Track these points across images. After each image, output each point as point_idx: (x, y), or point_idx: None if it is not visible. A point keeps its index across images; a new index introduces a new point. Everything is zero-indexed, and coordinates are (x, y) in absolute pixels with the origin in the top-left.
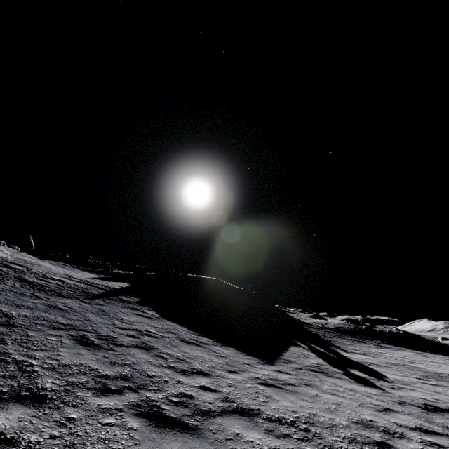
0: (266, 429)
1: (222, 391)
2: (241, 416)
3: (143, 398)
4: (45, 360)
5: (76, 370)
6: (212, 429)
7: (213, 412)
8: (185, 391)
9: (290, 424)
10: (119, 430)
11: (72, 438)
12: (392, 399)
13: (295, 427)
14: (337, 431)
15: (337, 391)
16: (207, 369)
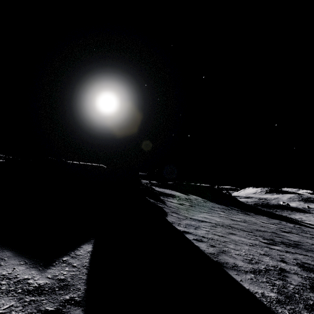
0: None
1: None
2: None
3: None
4: None
5: None
6: None
7: None
8: None
9: None
10: None
11: None
12: None
13: None
14: None
15: None
16: None
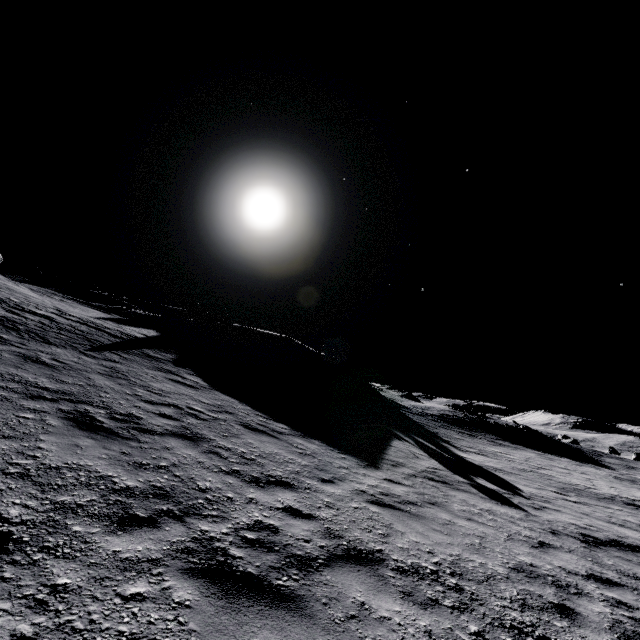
0: (403, 591)
1: (320, 516)
2: (359, 565)
3: (196, 535)
4: (10, 459)
5: (70, 479)
6: (321, 597)
7: (315, 560)
8: (264, 519)
9: (433, 579)
10: (158, 610)
11: None
12: (542, 526)
13: (441, 584)
14: (498, 588)
15: (473, 515)
16: (289, 476)
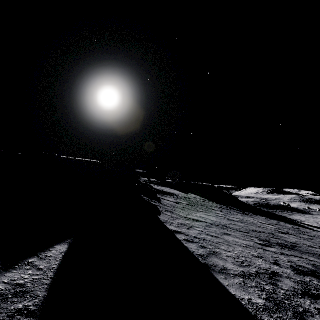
0: None
1: None
2: None
3: None
4: None
5: None
6: None
7: None
8: None
9: None
10: None
11: None
12: None
13: None
14: None
15: None
16: None
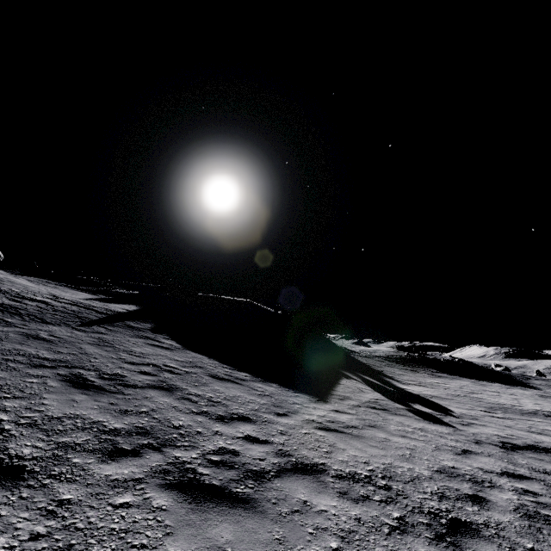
0: (339, 491)
1: (274, 441)
2: (304, 475)
3: (171, 460)
4: (21, 413)
5: (69, 425)
6: (271, 498)
7: (268, 473)
8: (227, 446)
9: (366, 481)
10: (141, 513)
11: (67, 536)
12: (467, 438)
13: (373, 485)
14: (421, 486)
15: (407, 433)
16: (250, 413)
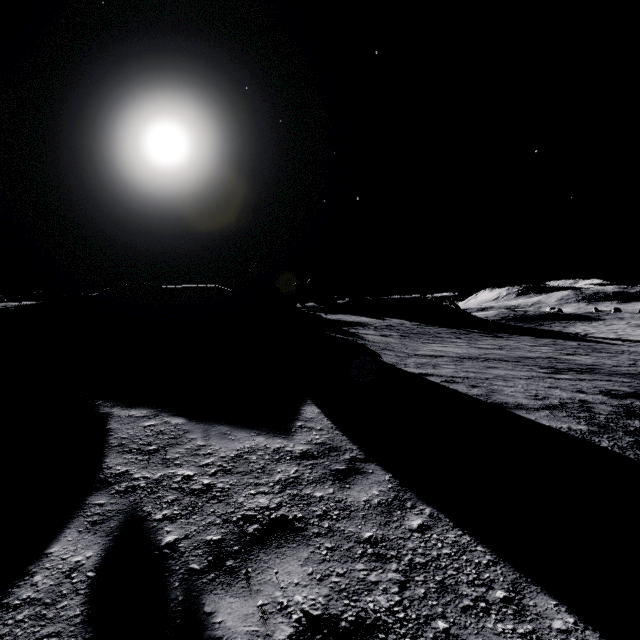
0: None
1: None
2: None
3: None
4: None
5: None
6: None
7: None
8: None
9: None
10: None
11: None
12: None
13: None
14: None
15: None
16: None
